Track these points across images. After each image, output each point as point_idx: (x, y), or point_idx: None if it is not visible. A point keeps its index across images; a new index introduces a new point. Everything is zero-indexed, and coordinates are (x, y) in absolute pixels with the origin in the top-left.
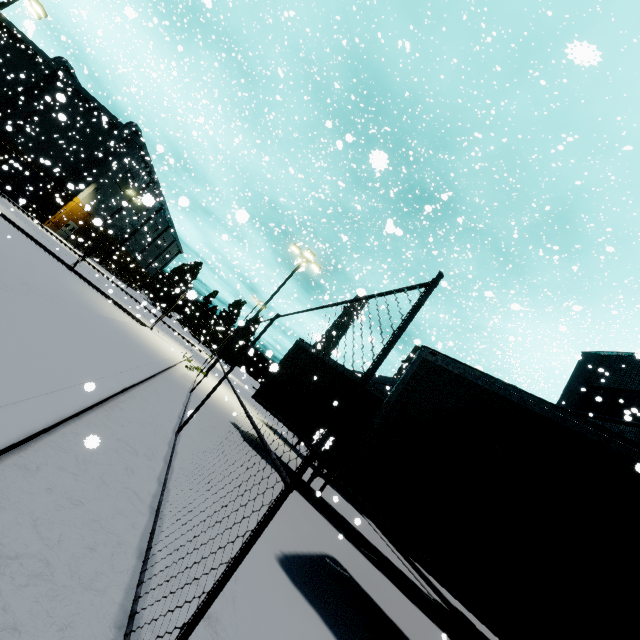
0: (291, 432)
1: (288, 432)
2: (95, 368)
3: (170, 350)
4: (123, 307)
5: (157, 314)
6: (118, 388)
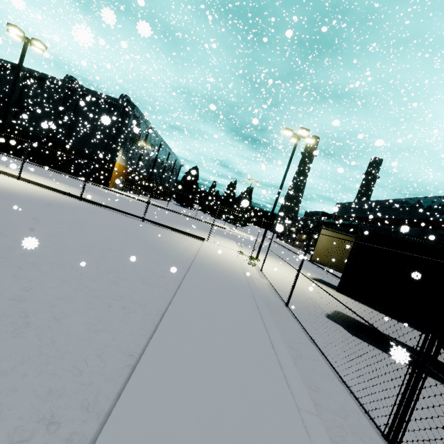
0: (321, 270)
1: (321, 272)
2: (283, 411)
3: (231, 255)
4: (182, 231)
5: (191, 215)
6: (328, 440)
